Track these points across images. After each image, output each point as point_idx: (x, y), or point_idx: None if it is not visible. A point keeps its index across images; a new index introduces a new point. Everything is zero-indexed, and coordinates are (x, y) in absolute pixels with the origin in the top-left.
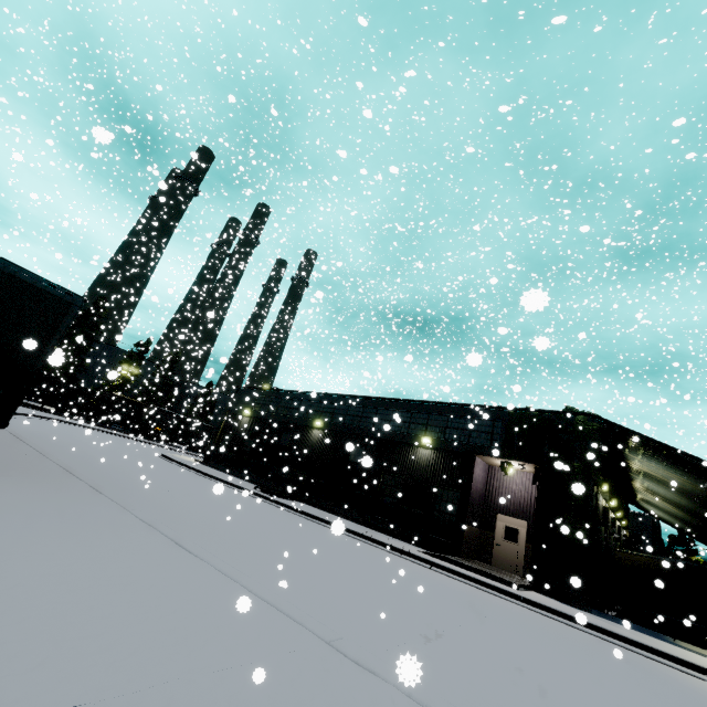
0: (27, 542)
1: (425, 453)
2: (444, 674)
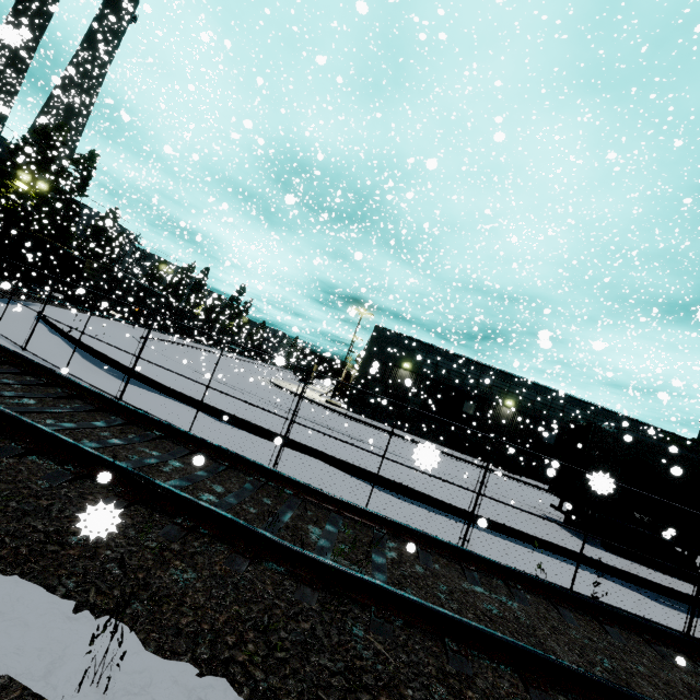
0: None
1: None
2: None
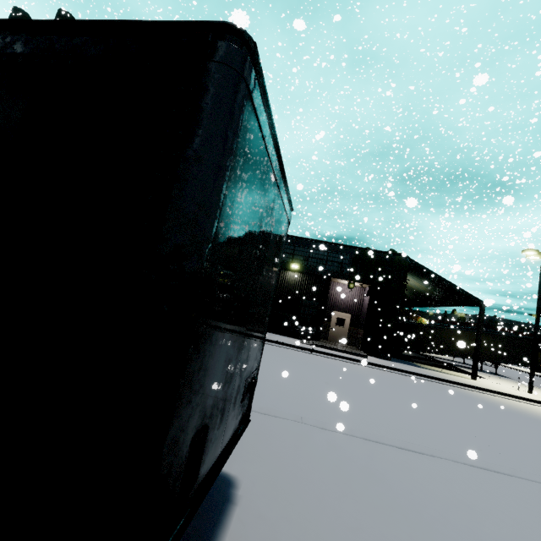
0: None
1: (294, 275)
2: (529, 461)
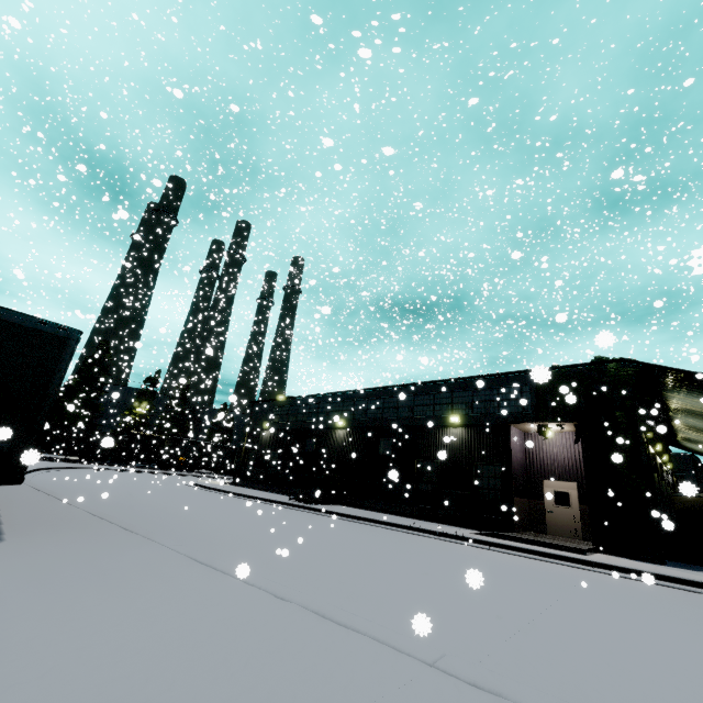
0: (60, 609)
1: (456, 432)
2: (563, 672)
